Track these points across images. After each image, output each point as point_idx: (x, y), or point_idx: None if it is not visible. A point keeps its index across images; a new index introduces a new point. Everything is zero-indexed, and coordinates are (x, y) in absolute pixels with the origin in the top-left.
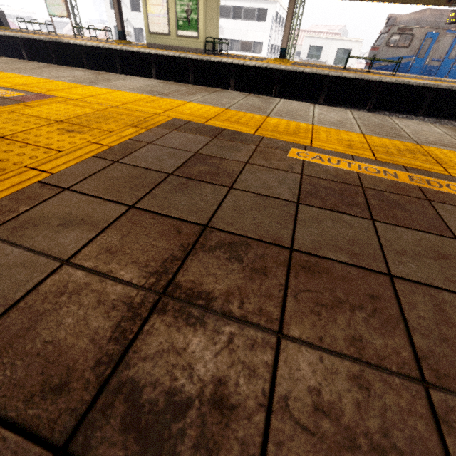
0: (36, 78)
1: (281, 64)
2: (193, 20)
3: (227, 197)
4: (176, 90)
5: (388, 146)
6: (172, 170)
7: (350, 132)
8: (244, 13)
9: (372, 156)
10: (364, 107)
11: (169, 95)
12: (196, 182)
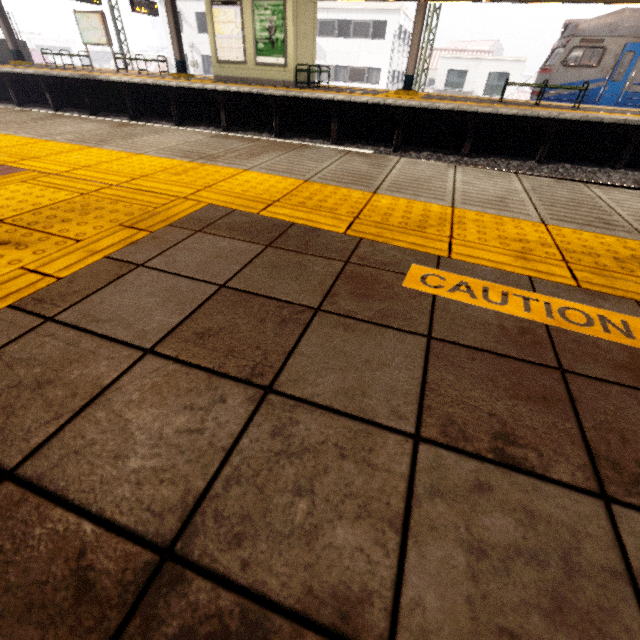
0: (18, 137)
1: (406, 98)
2: (278, 41)
3: (252, 425)
4: (232, 149)
5: (596, 250)
6: (156, 339)
7: (520, 219)
8: (353, 29)
9: (571, 277)
10: (532, 157)
11: (218, 158)
12: (195, 373)
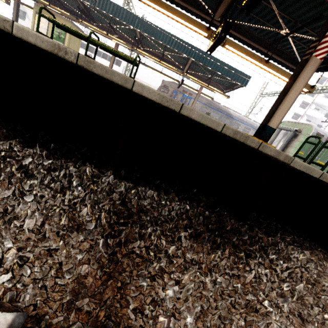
0: None
1: None
2: (62, 38)
3: None
4: None
5: None
6: None
7: None
8: (108, 58)
9: None
10: None
11: None
12: None
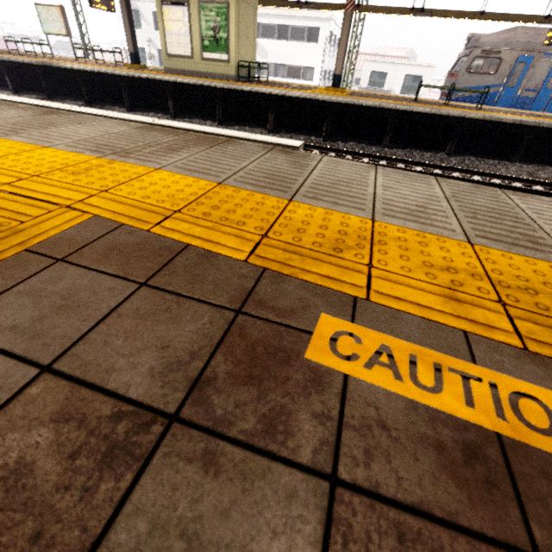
0: None
1: (334, 95)
2: (222, 39)
3: None
4: (152, 143)
5: (532, 282)
6: None
7: (445, 237)
8: (291, 33)
9: (513, 331)
10: (442, 149)
11: (133, 153)
12: None
